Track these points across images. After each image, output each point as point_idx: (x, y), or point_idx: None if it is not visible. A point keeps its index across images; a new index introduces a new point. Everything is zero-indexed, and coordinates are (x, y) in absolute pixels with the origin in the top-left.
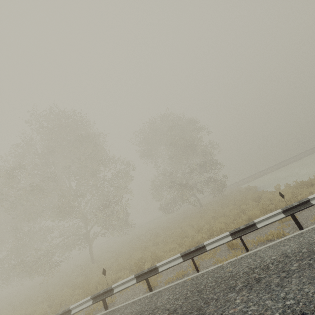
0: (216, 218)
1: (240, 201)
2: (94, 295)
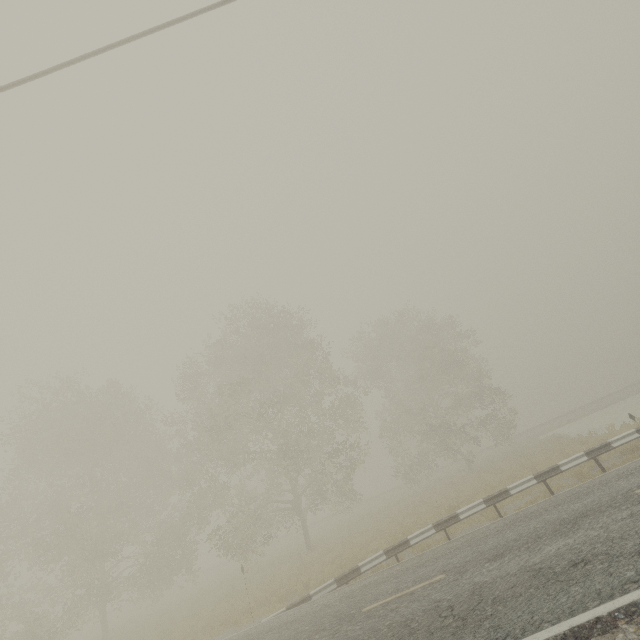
0: (532, 466)
1: (556, 448)
2: (436, 522)
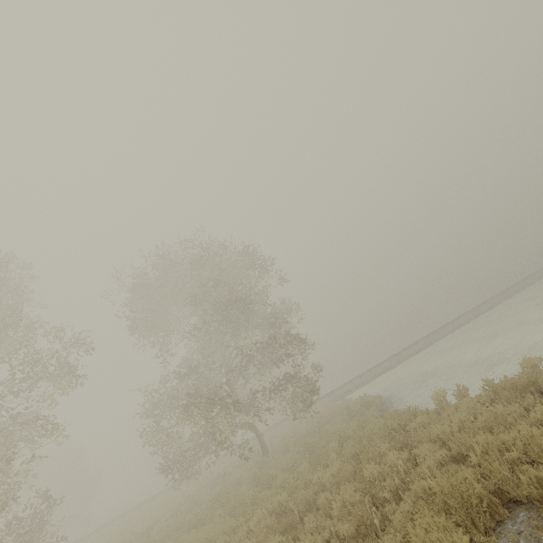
0: (287, 533)
1: (357, 442)
2: None
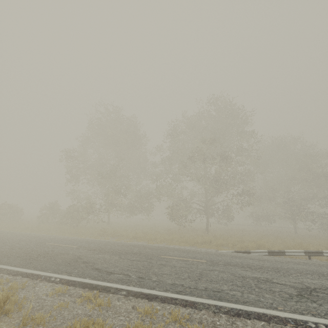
0: None
1: None
2: None
